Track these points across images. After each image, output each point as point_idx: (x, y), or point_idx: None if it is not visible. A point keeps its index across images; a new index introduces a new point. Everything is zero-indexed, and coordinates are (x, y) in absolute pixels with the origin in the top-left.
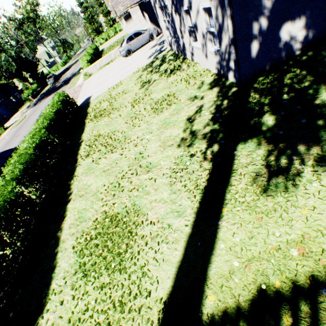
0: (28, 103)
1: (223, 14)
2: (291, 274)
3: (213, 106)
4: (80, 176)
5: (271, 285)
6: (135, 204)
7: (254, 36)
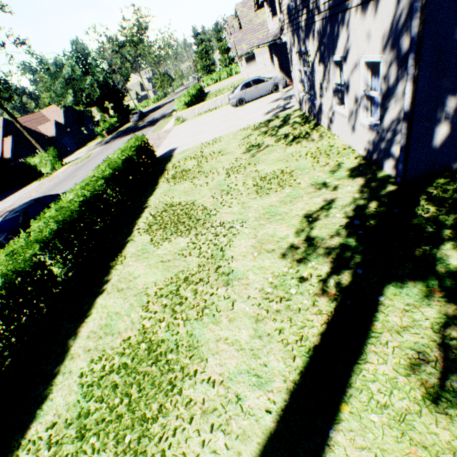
0: (100, 138)
1: (399, 74)
2: None
3: (351, 205)
4: (128, 258)
5: None
6: (192, 334)
7: (444, 116)
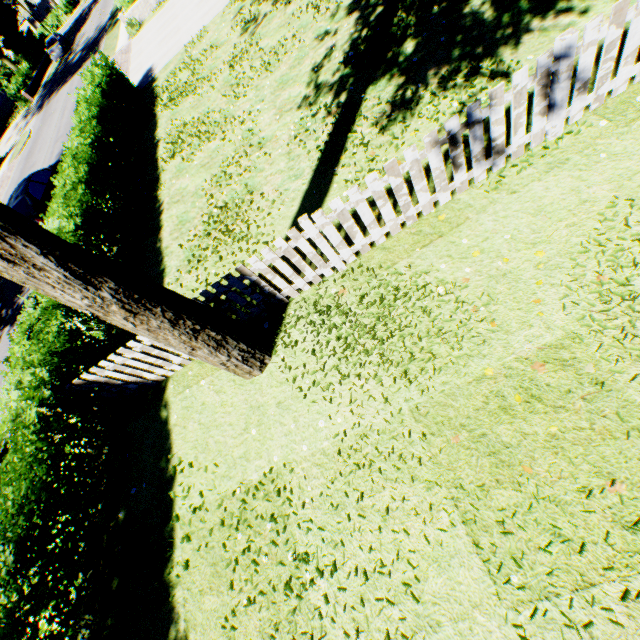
0: (22, 108)
1: None
2: (387, 185)
3: (348, 42)
4: (169, 183)
5: (369, 197)
6: (247, 186)
7: None
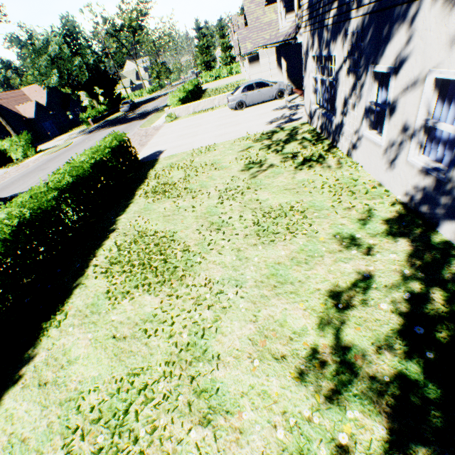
0: (85, 126)
1: None
2: None
3: (400, 288)
4: (70, 317)
5: None
6: None
7: None
